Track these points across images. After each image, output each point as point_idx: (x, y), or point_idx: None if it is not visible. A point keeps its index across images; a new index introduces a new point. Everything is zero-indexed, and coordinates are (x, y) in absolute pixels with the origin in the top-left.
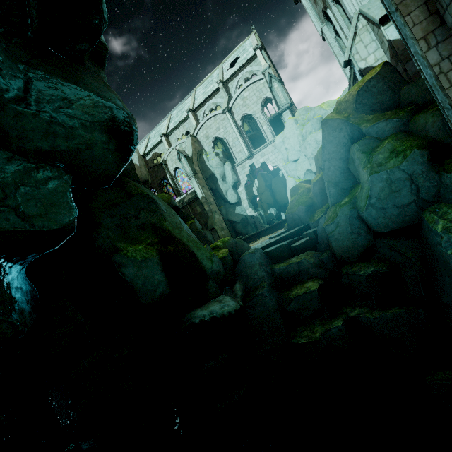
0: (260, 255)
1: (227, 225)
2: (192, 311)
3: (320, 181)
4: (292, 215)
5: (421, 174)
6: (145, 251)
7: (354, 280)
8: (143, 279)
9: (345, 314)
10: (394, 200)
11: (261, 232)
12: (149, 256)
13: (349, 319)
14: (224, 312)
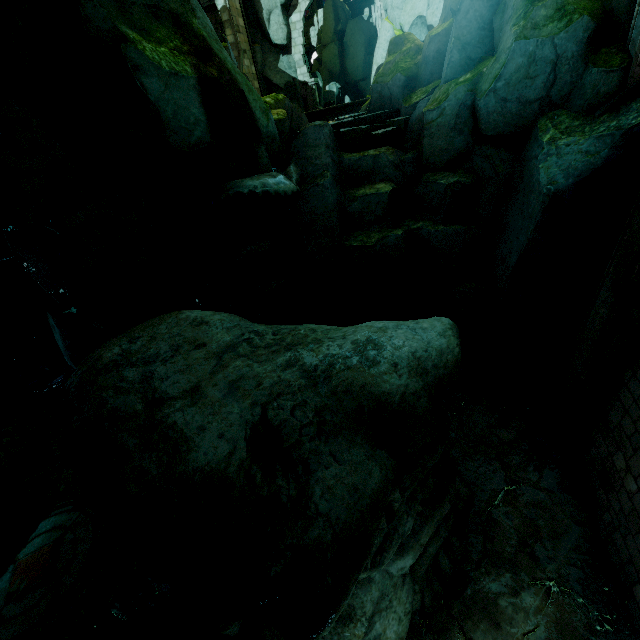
0: (330, 133)
1: (261, 87)
2: (238, 179)
3: (442, 35)
4: (382, 88)
5: (570, 59)
6: (172, 59)
7: (432, 190)
8: (173, 107)
9: (407, 226)
10: (522, 92)
11: (318, 114)
12: (181, 69)
13: (409, 231)
14: (279, 189)
